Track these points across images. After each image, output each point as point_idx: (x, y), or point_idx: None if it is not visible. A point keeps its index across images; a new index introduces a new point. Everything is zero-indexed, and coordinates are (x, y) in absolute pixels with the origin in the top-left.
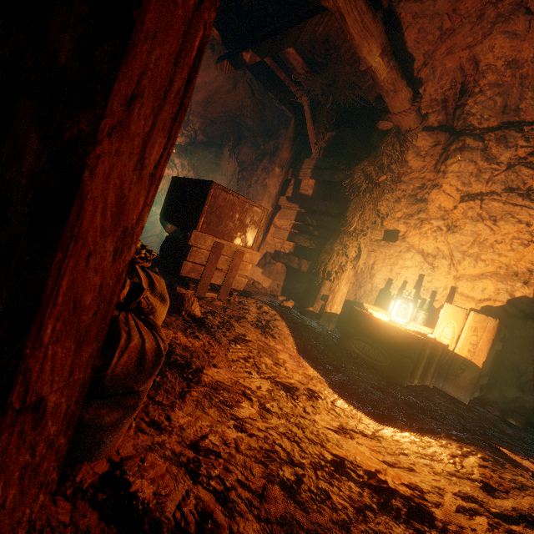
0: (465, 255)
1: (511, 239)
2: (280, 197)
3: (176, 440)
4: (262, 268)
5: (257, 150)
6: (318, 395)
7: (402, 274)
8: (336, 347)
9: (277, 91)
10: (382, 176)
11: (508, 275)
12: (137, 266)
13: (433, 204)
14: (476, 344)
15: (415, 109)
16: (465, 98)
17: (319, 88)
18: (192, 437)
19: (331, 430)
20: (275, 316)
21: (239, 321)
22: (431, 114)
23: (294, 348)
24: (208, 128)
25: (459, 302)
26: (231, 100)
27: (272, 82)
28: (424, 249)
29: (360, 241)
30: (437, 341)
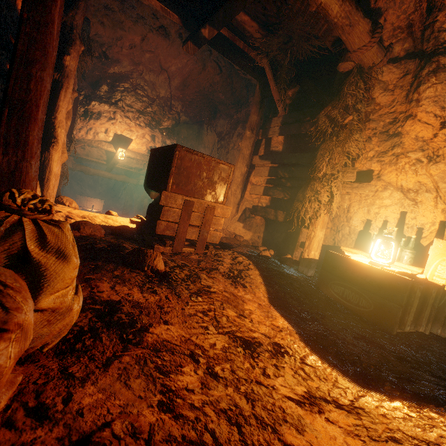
0: None
1: None
2: (253, 157)
3: (58, 435)
4: (242, 222)
5: (231, 120)
6: (285, 351)
7: (381, 214)
8: (313, 293)
9: (238, 60)
10: (348, 117)
11: None
12: (25, 219)
13: (408, 136)
14: None
15: (376, 41)
16: (433, 14)
17: (276, 48)
18: (89, 426)
19: (294, 401)
20: (249, 266)
21: (210, 273)
22: (396, 44)
23: (265, 297)
24: (188, 109)
25: None
26: (203, 80)
27: (233, 52)
28: (403, 185)
29: (331, 185)
30: (429, 282)
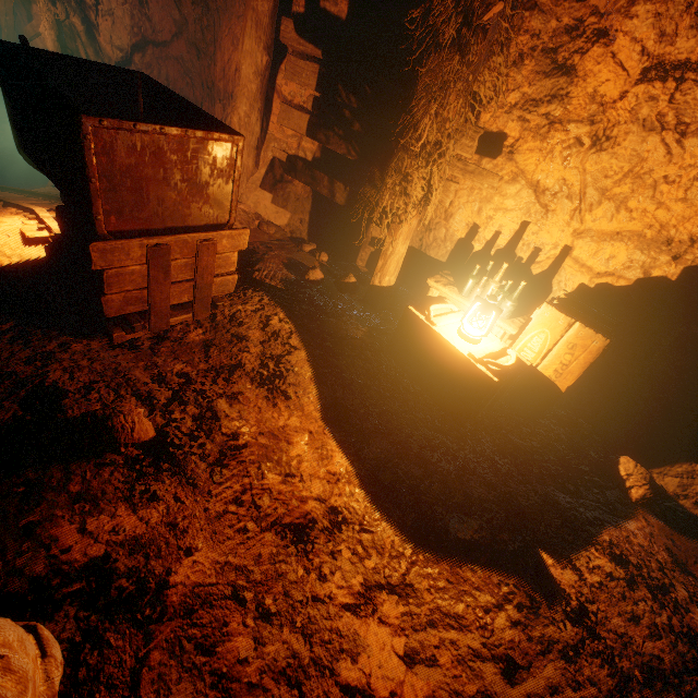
0: (604, 197)
1: (693, 180)
2: (281, 20)
3: None
4: (270, 192)
5: None
6: (343, 517)
7: (496, 221)
8: (382, 370)
9: None
10: (495, 5)
11: (656, 242)
12: None
13: (583, 87)
14: (568, 365)
15: None
16: None
17: None
18: None
19: (350, 607)
20: (291, 338)
21: (230, 380)
22: None
23: (317, 409)
24: None
25: (568, 272)
26: None
27: None
28: (540, 181)
29: (432, 168)
30: (518, 361)
